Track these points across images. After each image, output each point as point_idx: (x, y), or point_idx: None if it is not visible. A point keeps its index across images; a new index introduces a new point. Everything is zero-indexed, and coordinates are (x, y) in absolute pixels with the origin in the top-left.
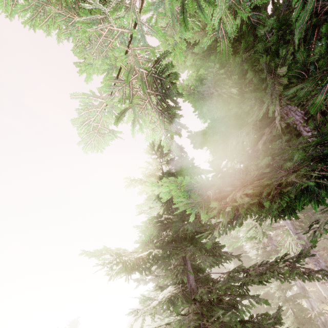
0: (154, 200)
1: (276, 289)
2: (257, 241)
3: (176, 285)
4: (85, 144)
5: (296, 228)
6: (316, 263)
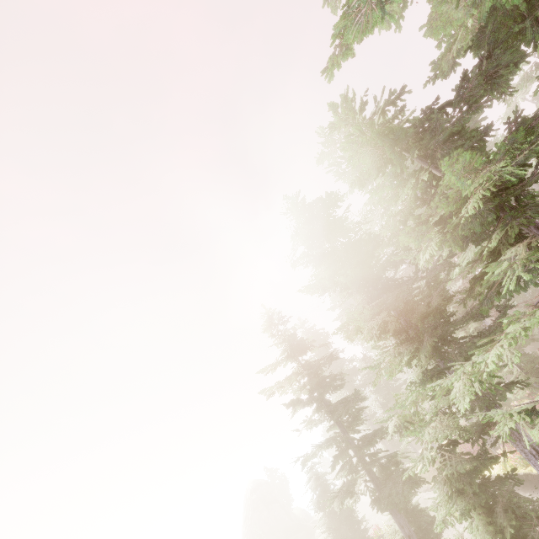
0: (427, 147)
1: None
2: None
3: (472, 284)
4: (352, 22)
5: None
6: None
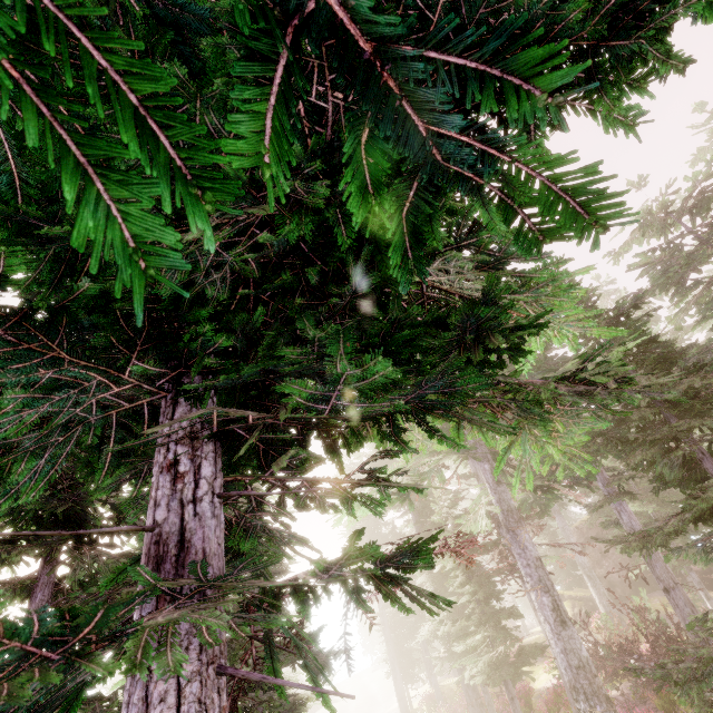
0: None
1: (466, 600)
2: (449, 503)
3: None
4: None
5: (500, 481)
6: (522, 551)
